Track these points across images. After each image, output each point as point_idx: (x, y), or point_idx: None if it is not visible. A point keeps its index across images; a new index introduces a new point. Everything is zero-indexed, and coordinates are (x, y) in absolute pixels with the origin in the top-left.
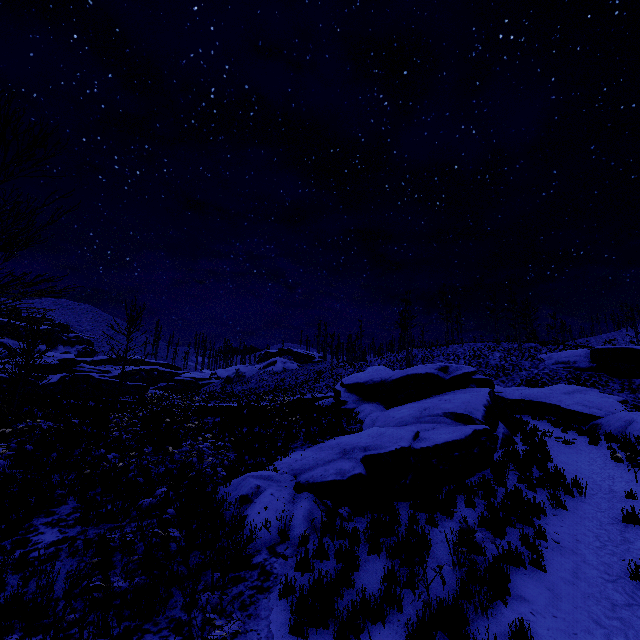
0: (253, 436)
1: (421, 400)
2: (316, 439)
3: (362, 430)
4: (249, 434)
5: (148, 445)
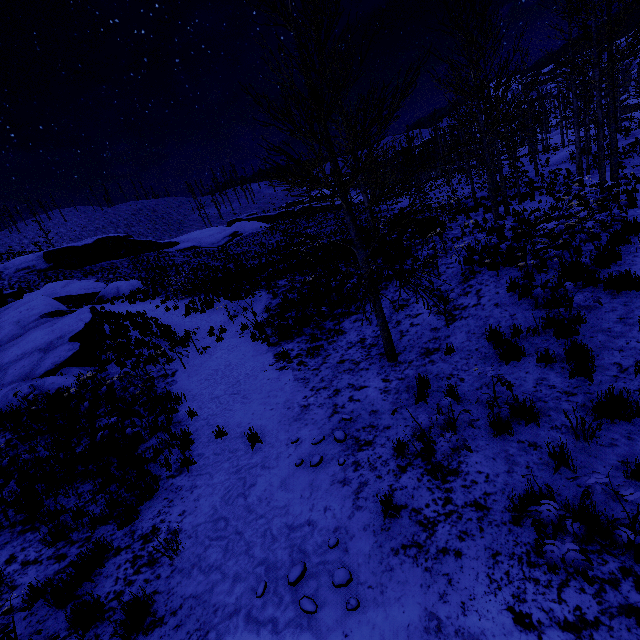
0: None
1: None
2: None
3: None
4: None
5: None
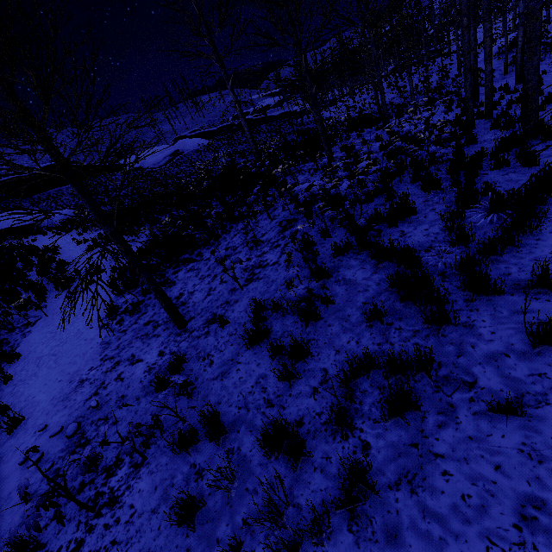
0: None
1: None
2: None
3: None
4: None
5: None
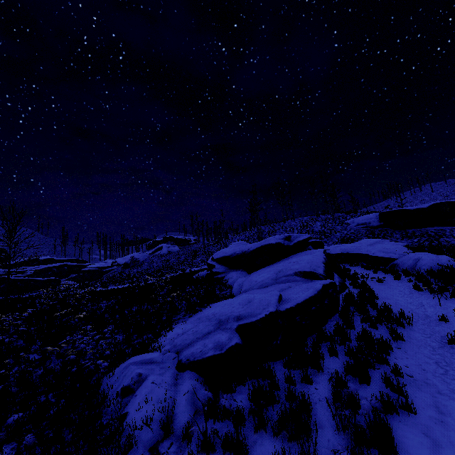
0: (140, 315)
1: (274, 264)
2: (195, 309)
3: (232, 295)
4: (137, 313)
5: (37, 341)
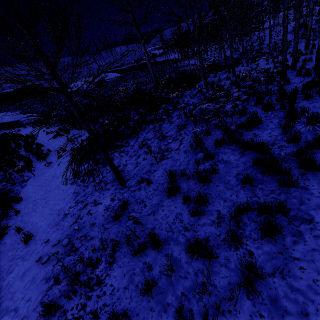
0: None
1: None
2: None
3: None
4: None
5: None
